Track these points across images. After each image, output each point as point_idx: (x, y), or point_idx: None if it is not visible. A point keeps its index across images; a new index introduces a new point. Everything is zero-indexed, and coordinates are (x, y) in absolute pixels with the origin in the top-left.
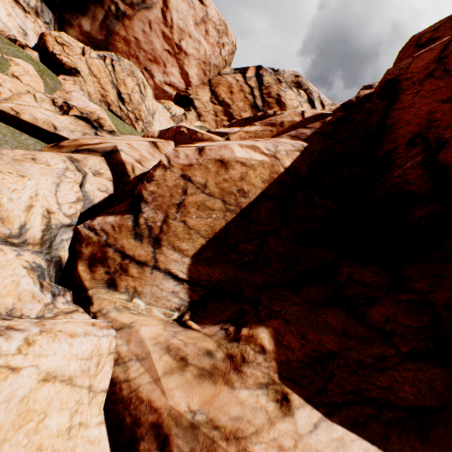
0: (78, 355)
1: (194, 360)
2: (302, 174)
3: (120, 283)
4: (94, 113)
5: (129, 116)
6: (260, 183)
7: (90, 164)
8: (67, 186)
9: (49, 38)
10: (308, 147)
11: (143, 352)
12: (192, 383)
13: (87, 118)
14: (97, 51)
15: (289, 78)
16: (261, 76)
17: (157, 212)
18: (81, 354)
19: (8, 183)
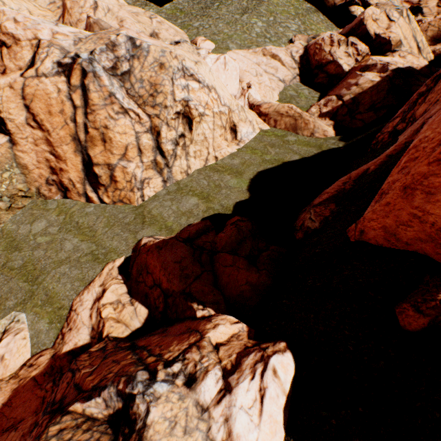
0: None
1: None
2: None
3: None
4: None
5: None
6: None
7: None
8: None
9: None
10: None
11: None
12: None
13: None
14: None
15: None
16: None
17: None
18: None
19: None
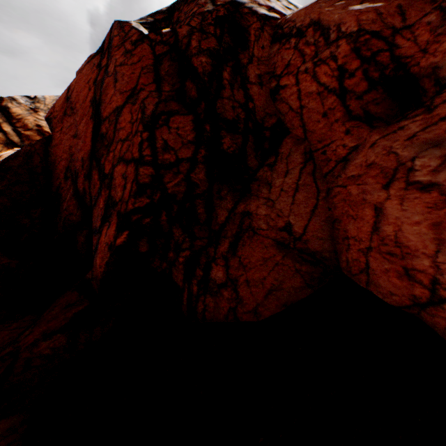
0: None
1: None
2: None
3: None
4: None
5: None
6: None
7: None
8: None
9: None
10: None
11: None
12: None
13: None
14: None
15: (52, 103)
16: (7, 108)
17: None
18: None
19: None
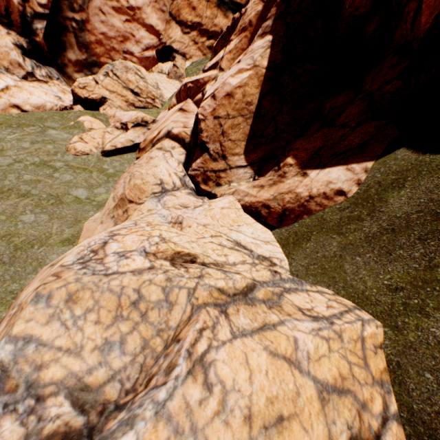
0: (225, 203)
1: (265, 184)
2: (279, 62)
3: (221, 183)
4: (138, 118)
5: (148, 102)
6: (255, 91)
7: (166, 146)
8: (170, 161)
9: (76, 90)
10: (273, 39)
11: (246, 193)
12: (268, 190)
13: (137, 124)
14: (90, 69)
15: None
16: None
17: (215, 144)
18: (226, 203)
19: (157, 171)
